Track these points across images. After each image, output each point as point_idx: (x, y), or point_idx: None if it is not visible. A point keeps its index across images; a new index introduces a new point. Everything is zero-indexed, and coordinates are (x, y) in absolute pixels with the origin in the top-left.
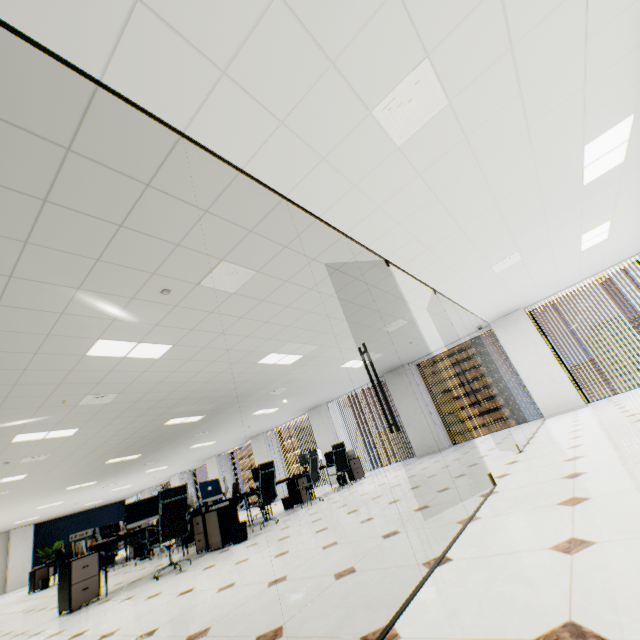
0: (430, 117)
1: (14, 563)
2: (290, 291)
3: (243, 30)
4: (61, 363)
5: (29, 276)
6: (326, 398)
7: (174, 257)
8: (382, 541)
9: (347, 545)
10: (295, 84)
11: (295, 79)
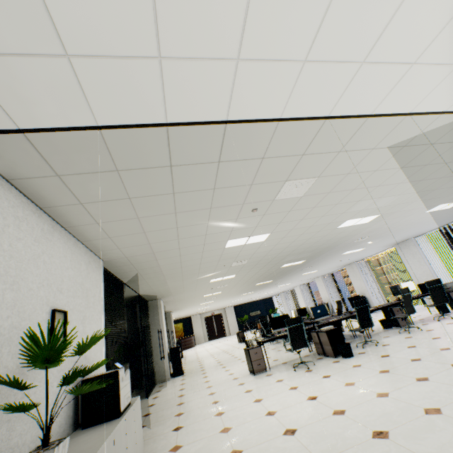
0: None
1: (230, 323)
2: (353, 179)
3: (240, 11)
4: (215, 253)
5: (184, 225)
6: (412, 235)
7: (252, 191)
8: None
9: None
10: (308, 16)
11: (306, 12)
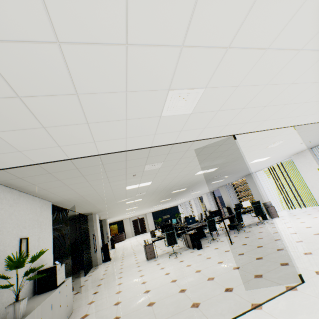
0: (198, 97)
1: (149, 223)
2: (186, 159)
3: (88, 133)
4: (121, 192)
5: (95, 184)
6: (252, 171)
7: (128, 170)
8: (221, 293)
9: (213, 284)
10: (119, 130)
11: (118, 129)
